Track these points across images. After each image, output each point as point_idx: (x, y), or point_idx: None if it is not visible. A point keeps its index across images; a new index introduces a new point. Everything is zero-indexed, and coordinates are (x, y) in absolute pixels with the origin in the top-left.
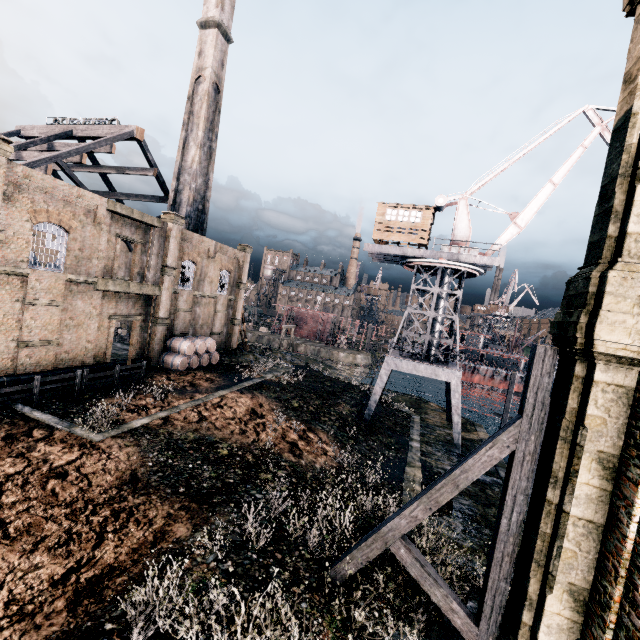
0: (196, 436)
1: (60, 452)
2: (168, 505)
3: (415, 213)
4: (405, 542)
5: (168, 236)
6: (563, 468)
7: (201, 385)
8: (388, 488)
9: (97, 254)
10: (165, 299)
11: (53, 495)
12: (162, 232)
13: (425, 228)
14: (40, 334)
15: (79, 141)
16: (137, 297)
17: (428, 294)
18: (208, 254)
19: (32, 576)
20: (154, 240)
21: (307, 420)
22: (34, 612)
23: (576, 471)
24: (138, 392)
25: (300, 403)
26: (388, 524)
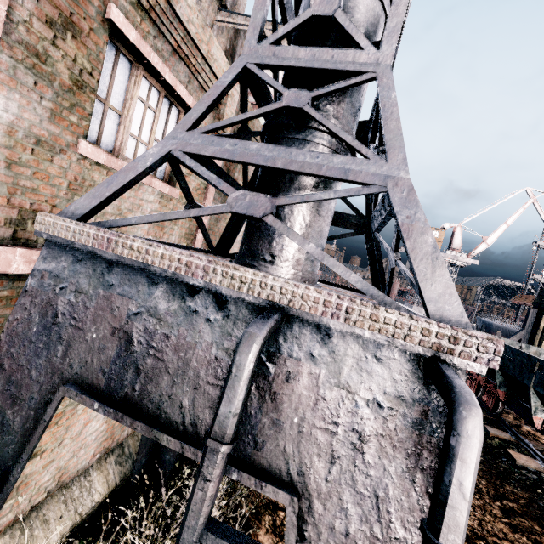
0: None
1: None
2: None
3: (435, 232)
4: None
5: None
6: (537, 342)
7: None
8: None
9: None
10: None
11: None
12: None
13: (440, 241)
14: None
15: None
16: None
17: None
18: None
19: None
20: None
21: None
22: None
23: (542, 342)
24: None
25: None
26: None
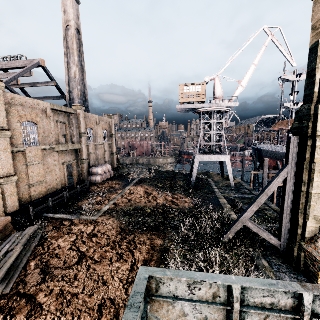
0: (133, 208)
1: (85, 228)
2: (145, 235)
3: (198, 87)
4: (250, 220)
5: (79, 117)
6: (307, 179)
7: (115, 187)
8: (217, 209)
9: (51, 133)
10: (84, 149)
11: (98, 243)
12: (75, 116)
13: (203, 93)
14: (37, 179)
15: (4, 71)
16: (72, 151)
17: (209, 124)
18: (96, 123)
19: (120, 271)
20: (73, 120)
21: (170, 191)
22: (133, 281)
23: (313, 178)
24: (91, 196)
25: (162, 184)
26: (243, 216)
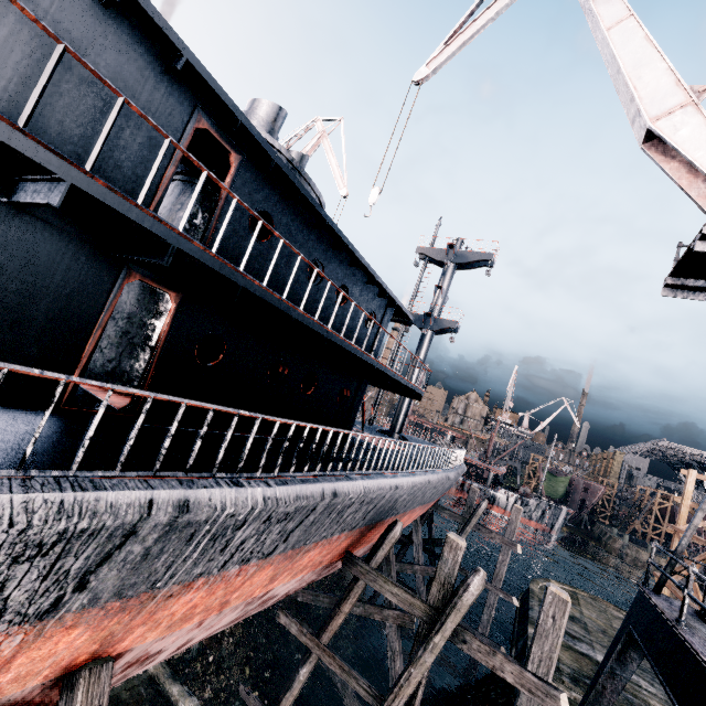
0: None
1: None
2: None
3: None
4: None
5: None
6: None
7: None
8: None
9: None
10: None
11: None
12: None
13: None
14: None
15: None
16: None
17: None
18: None
19: None
20: None
21: None
22: None
23: None
24: None
25: None
26: None
